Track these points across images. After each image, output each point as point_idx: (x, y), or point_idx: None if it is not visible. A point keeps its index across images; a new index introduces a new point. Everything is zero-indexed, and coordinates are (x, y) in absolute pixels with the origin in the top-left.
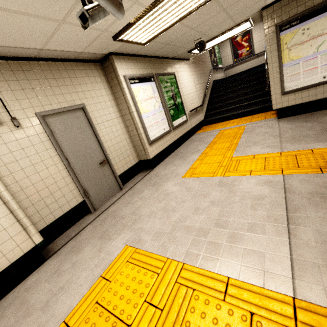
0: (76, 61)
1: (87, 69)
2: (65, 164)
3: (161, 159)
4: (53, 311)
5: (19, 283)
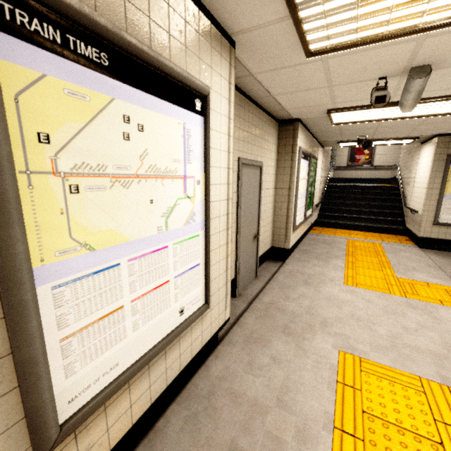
0: (269, 115)
1: (271, 126)
2: (238, 227)
3: (290, 253)
4: (302, 413)
5: (198, 368)
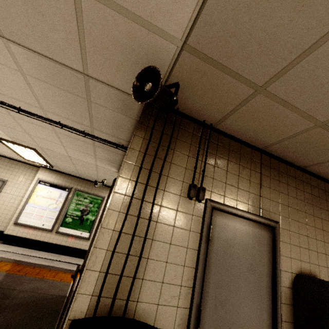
0: (28, 164)
1: (30, 169)
2: None
3: (19, 244)
4: None
5: None
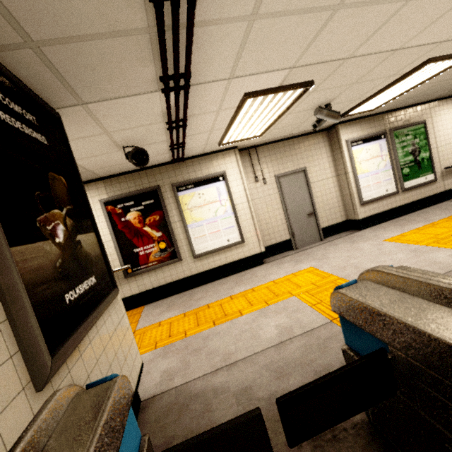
0: (307, 134)
1: (314, 139)
2: (284, 210)
3: (375, 223)
4: (267, 278)
5: (250, 268)
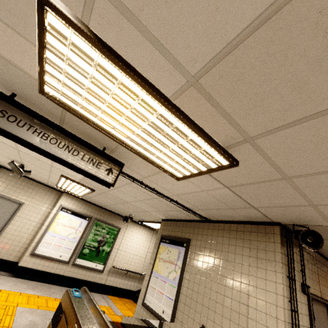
0: (47, 186)
1: (49, 192)
2: None
3: (32, 278)
4: None
5: None
